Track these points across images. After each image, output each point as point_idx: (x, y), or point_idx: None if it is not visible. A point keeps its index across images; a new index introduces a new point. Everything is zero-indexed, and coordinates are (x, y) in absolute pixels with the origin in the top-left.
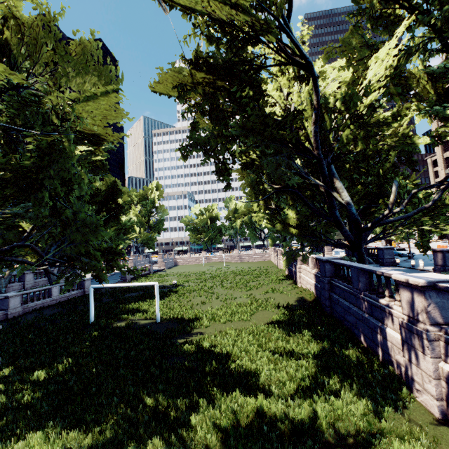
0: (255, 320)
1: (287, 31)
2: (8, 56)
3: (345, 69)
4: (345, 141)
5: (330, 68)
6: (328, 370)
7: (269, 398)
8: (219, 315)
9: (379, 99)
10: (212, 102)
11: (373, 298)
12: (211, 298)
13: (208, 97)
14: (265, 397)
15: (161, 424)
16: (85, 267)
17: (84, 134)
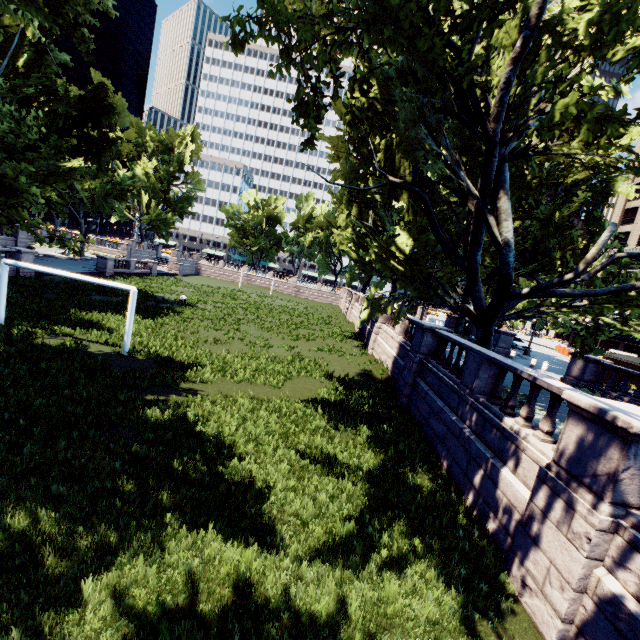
0: (289, 390)
1: None
2: None
3: None
4: (557, 118)
5: None
6: (385, 509)
7: (269, 550)
8: (235, 367)
9: None
10: None
11: (493, 411)
12: (233, 337)
13: None
14: (262, 545)
15: (3, 590)
16: None
17: None
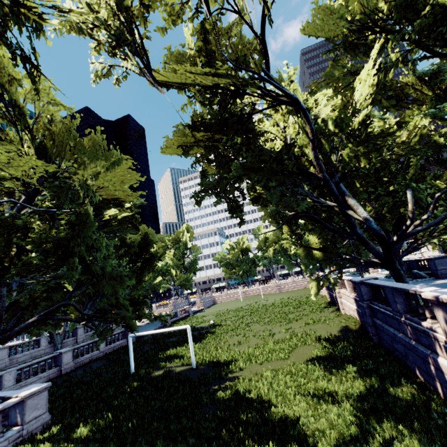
0: (293, 358)
1: (268, 79)
2: (47, 156)
3: (333, 95)
4: (346, 159)
5: (321, 96)
6: (376, 414)
7: None
8: (255, 355)
9: (368, 116)
10: (213, 150)
11: (415, 321)
12: (248, 336)
13: (209, 148)
14: None
15: None
16: (116, 319)
17: (107, 201)
